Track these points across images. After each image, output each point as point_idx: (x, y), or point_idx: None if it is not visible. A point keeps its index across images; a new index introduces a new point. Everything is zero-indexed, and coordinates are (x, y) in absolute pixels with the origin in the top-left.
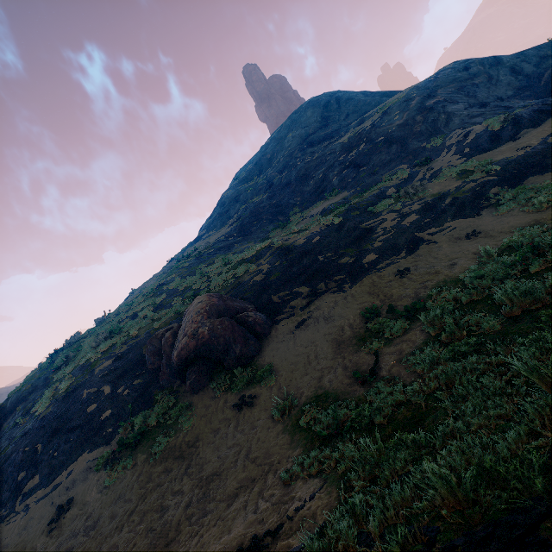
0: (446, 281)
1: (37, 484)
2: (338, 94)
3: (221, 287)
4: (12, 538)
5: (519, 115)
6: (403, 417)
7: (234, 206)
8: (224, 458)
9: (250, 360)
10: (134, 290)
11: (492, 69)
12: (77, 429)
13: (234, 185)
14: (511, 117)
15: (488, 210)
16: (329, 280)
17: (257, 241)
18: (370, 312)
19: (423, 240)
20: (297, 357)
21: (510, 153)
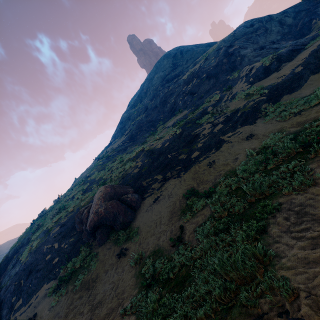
0: (230, 171)
1: (21, 304)
2: (181, 48)
3: (117, 177)
4: None
5: (280, 54)
6: (181, 275)
7: (127, 123)
8: (106, 291)
9: (129, 224)
10: (76, 179)
11: (268, 23)
12: (41, 270)
13: (127, 110)
14: (275, 56)
15: (260, 119)
16: (173, 170)
17: (140, 144)
18: (189, 193)
19: (224, 141)
20: (151, 222)
21: (273, 81)
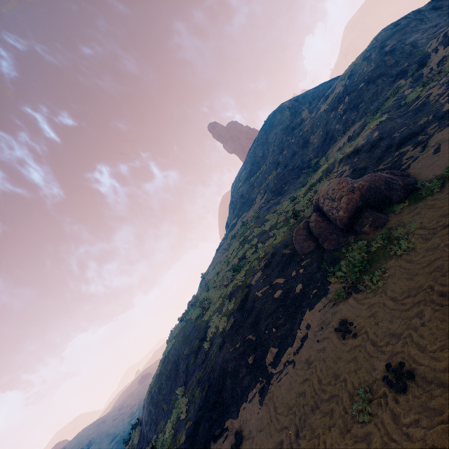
0: None
1: (278, 351)
2: (293, 98)
3: (310, 202)
4: (304, 375)
5: None
6: None
7: (252, 192)
8: None
9: (415, 186)
10: (205, 272)
11: (418, 16)
12: (278, 309)
13: (241, 184)
14: None
15: None
16: (424, 132)
17: (298, 190)
18: None
19: None
20: None
21: None
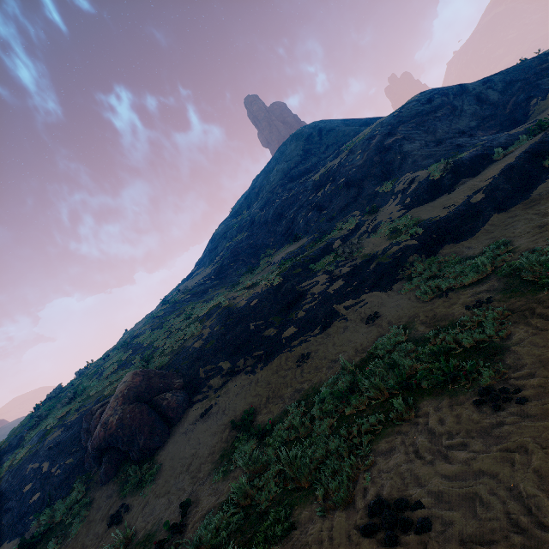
0: (314, 389)
1: None
2: (321, 125)
3: (171, 349)
4: None
5: (460, 161)
6: None
7: (221, 243)
8: None
9: (153, 453)
10: (126, 332)
11: (457, 99)
12: (10, 511)
13: (226, 220)
14: (449, 166)
15: (400, 283)
16: (248, 356)
17: (228, 287)
18: (243, 418)
19: (338, 314)
20: (180, 461)
21: (437, 212)
